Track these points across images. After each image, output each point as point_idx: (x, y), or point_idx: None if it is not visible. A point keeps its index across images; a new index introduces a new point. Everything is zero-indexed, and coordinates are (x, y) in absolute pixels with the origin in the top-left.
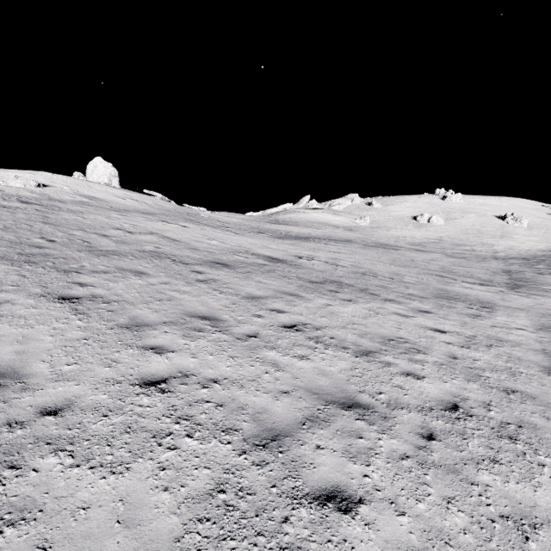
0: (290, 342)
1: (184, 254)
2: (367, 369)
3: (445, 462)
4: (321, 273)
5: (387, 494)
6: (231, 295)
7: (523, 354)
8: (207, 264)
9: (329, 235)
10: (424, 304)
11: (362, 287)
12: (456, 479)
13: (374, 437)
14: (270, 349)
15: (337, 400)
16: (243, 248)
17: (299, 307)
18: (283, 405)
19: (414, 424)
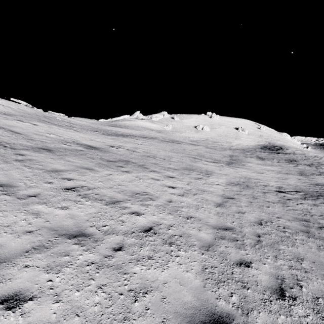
0: (62, 198)
1: (18, 142)
2: (107, 212)
3: (117, 263)
4: (119, 156)
5: (57, 290)
6: (37, 170)
7: (211, 197)
8: (33, 149)
9: (144, 134)
10: (173, 173)
11: (141, 164)
12: (116, 273)
13: (77, 254)
14: (41, 203)
15: (68, 233)
16: (73, 140)
17: (86, 176)
18: (20, 241)
19: (114, 243)
